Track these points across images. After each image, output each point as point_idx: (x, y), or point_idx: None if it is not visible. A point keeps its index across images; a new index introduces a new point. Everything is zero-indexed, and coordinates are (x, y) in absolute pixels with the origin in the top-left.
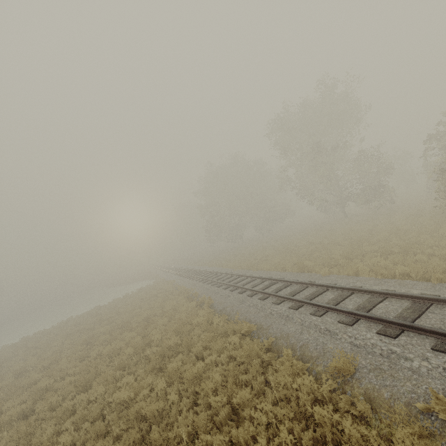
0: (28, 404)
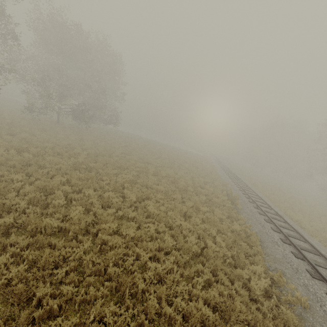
0: (166, 155)
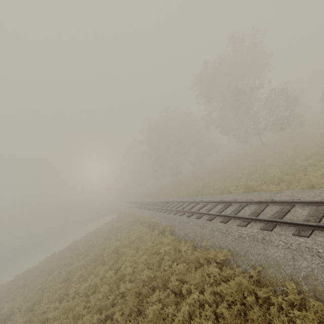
0: None
